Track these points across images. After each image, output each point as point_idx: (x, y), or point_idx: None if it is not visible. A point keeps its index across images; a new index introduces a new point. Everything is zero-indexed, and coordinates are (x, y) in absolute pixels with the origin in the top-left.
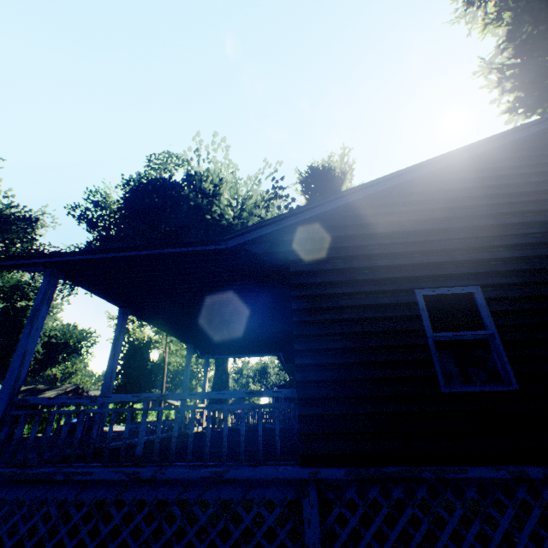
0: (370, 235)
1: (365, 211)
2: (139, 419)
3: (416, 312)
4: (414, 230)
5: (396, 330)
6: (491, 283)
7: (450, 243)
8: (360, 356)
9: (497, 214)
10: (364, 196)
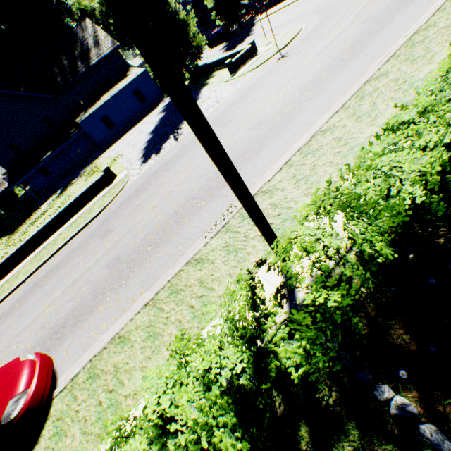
0: None
1: None
2: None
3: None
4: None
5: None
6: None
7: None
8: None
9: None
10: None
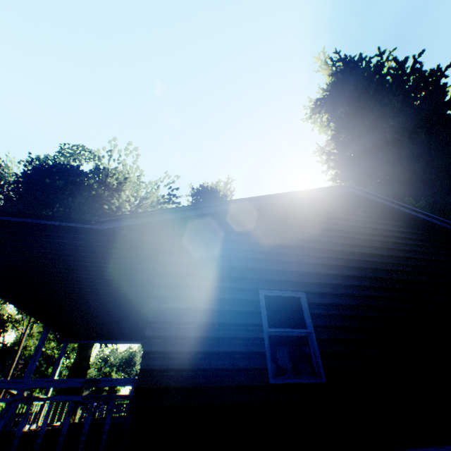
0: (231, 240)
1: (230, 222)
2: None
3: (258, 308)
4: (264, 242)
5: (240, 323)
6: (313, 291)
7: (288, 256)
8: (206, 346)
9: (320, 241)
10: (230, 209)
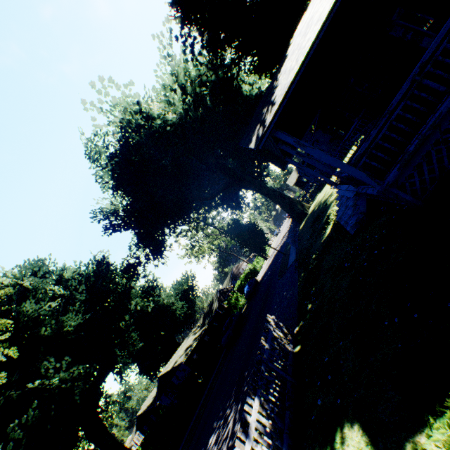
0: None
1: None
2: (258, 268)
3: None
4: None
5: None
6: None
7: None
8: None
9: None
10: None
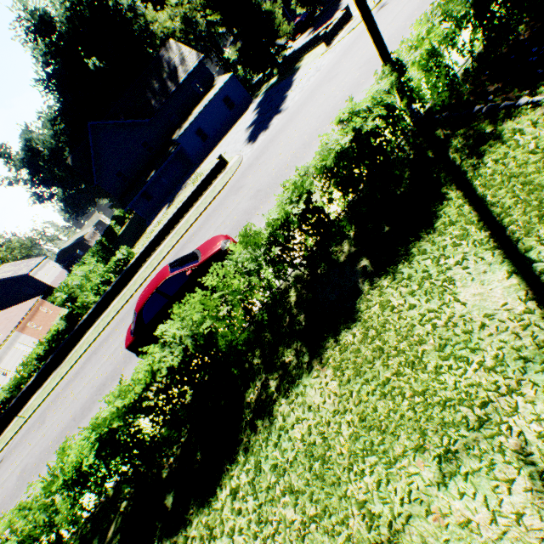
0: None
1: None
2: None
3: None
4: None
5: None
6: None
7: None
8: None
9: None
10: None
